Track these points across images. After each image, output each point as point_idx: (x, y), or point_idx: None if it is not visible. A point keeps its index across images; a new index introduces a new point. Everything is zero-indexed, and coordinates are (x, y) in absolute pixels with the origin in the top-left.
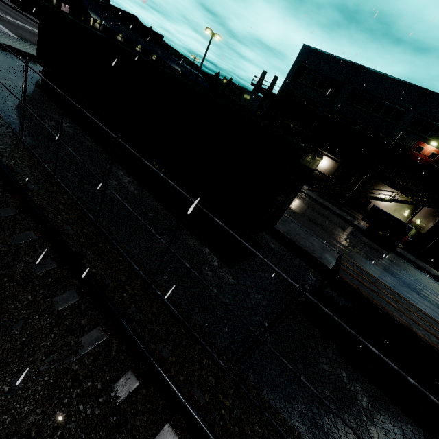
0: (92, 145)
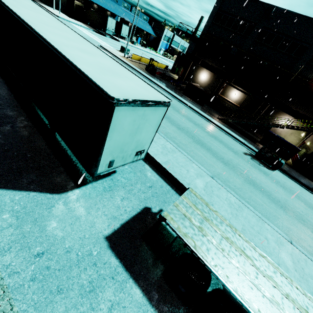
0: (6, 94)
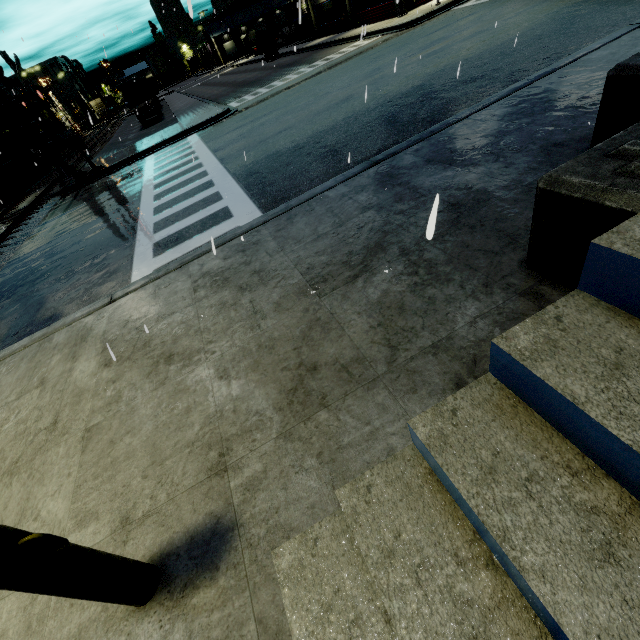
0: None
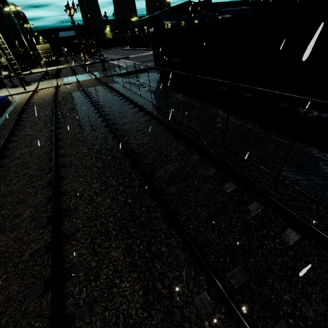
0: (196, 102)
